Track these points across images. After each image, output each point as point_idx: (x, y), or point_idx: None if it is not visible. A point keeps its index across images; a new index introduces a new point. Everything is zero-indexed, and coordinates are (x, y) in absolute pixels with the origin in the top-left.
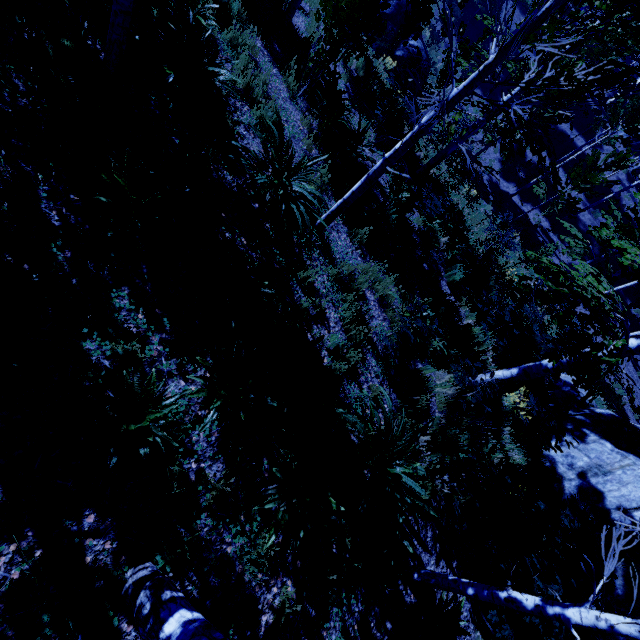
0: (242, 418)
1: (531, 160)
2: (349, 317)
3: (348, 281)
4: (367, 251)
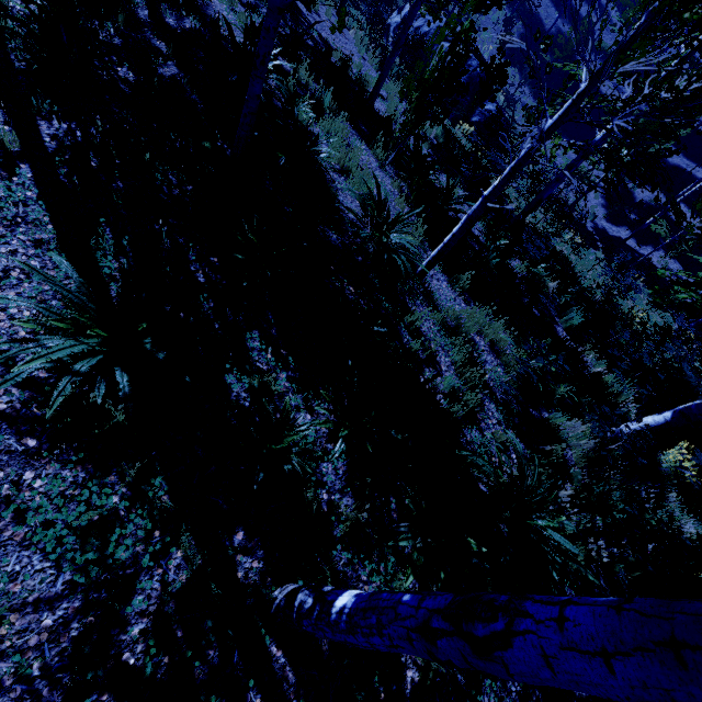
0: (369, 448)
1: (642, 200)
2: (461, 360)
3: (455, 326)
4: (470, 297)
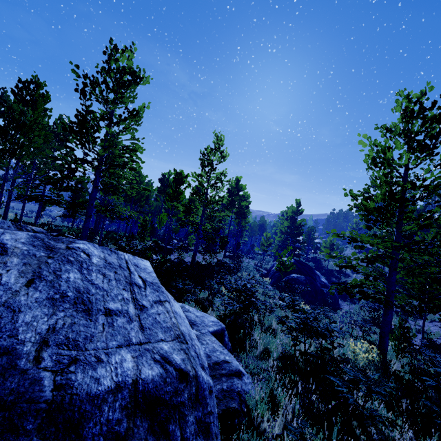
0: None
1: None
2: None
3: None
4: None
